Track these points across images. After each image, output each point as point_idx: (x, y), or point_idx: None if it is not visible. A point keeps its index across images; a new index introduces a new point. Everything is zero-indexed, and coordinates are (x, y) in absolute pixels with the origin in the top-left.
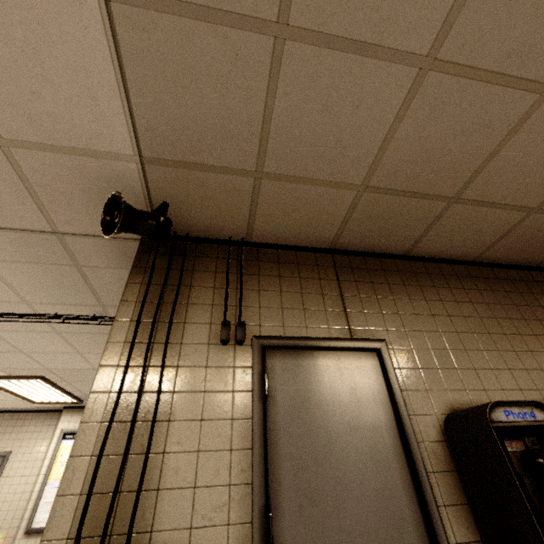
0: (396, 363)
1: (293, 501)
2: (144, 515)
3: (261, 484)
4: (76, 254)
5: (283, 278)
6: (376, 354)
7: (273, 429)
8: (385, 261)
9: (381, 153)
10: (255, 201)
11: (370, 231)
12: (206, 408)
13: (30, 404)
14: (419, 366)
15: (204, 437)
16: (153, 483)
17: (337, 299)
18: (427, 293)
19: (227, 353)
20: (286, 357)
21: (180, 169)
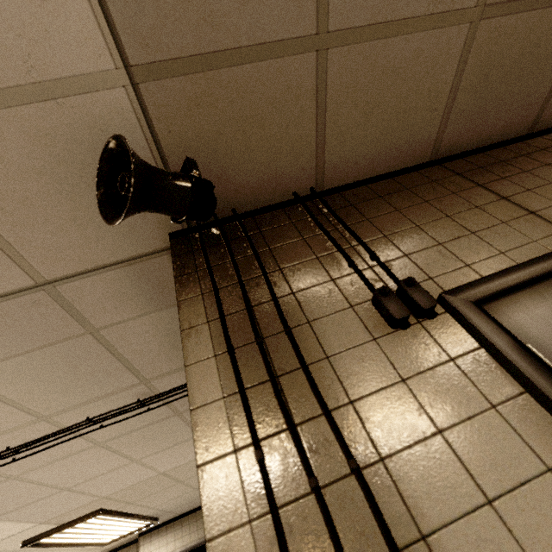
0: None
1: None
2: None
3: None
4: (83, 312)
5: (404, 210)
6: None
7: None
8: (512, 147)
9: None
10: (321, 105)
11: (484, 104)
12: (473, 467)
13: (98, 548)
14: None
15: (533, 546)
16: None
17: (503, 205)
18: None
19: (417, 340)
20: (523, 305)
21: (198, 74)
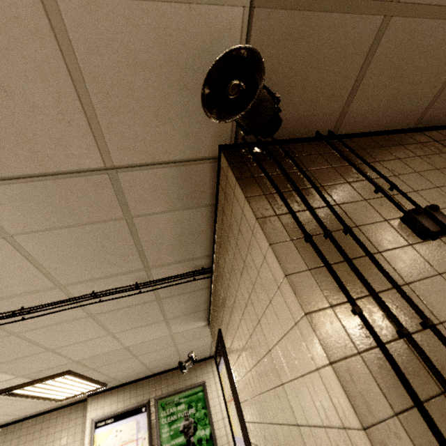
0: None
1: None
2: None
3: None
4: (128, 199)
5: (403, 159)
6: None
7: None
8: None
9: None
10: (367, 62)
11: None
12: None
13: (53, 403)
14: None
15: None
16: None
17: None
18: None
19: (442, 250)
20: None
21: (299, 11)
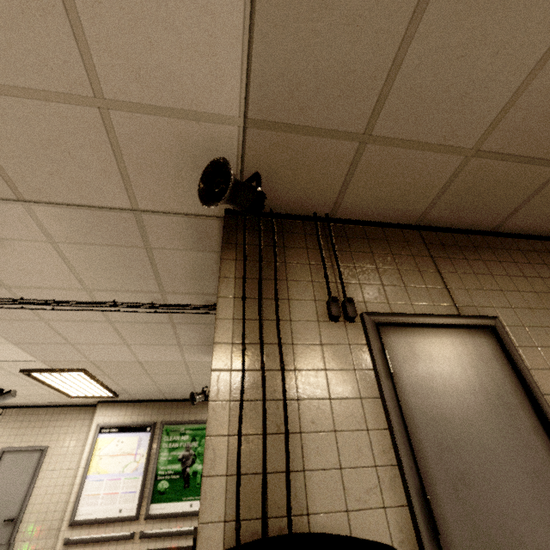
0: (512, 341)
1: (446, 484)
2: (296, 497)
3: (411, 465)
4: (149, 234)
5: (376, 254)
6: (490, 331)
7: (406, 408)
8: (474, 237)
9: (506, 109)
10: (352, 170)
11: (463, 204)
12: (331, 387)
13: (65, 398)
14: (536, 344)
15: (337, 416)
16: (297, 464)
17: (435, 276)
18: (524, 270)
19: (338, 330)
20: (400, 334)
21: (283, 133)
